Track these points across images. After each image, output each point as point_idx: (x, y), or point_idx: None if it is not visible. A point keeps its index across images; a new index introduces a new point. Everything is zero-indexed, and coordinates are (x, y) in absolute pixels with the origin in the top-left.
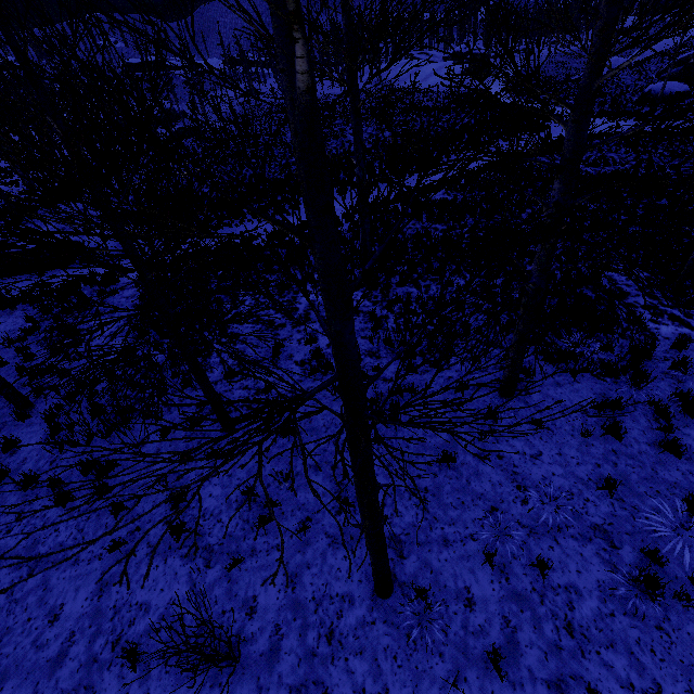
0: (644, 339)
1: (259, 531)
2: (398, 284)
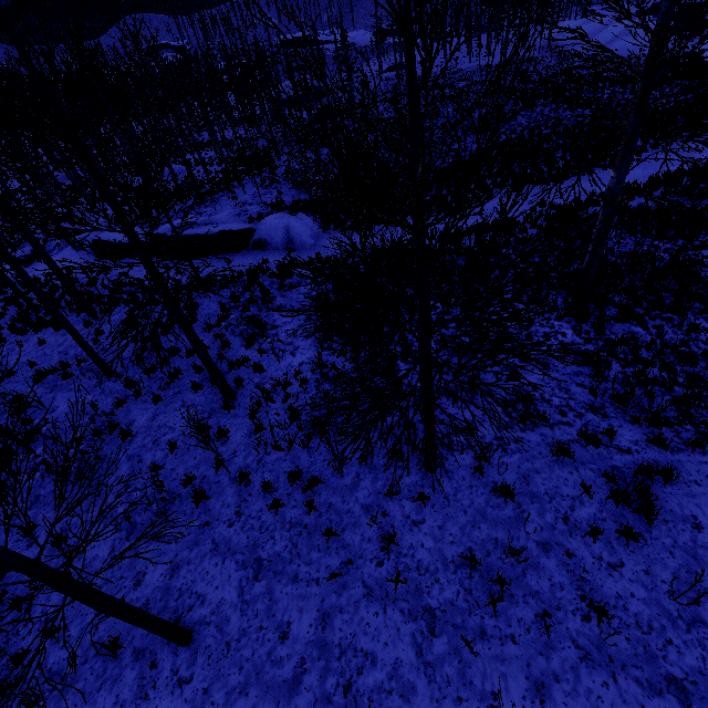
0: None
1: (486, 610)
2: (617, 320)
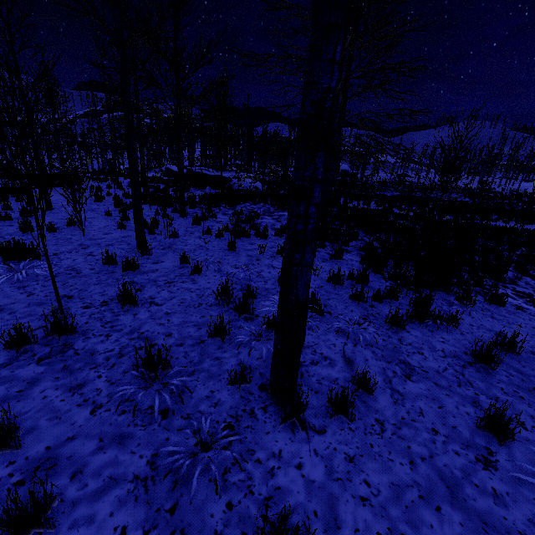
0: (461, 283)
1: None
2: (338, 224)
